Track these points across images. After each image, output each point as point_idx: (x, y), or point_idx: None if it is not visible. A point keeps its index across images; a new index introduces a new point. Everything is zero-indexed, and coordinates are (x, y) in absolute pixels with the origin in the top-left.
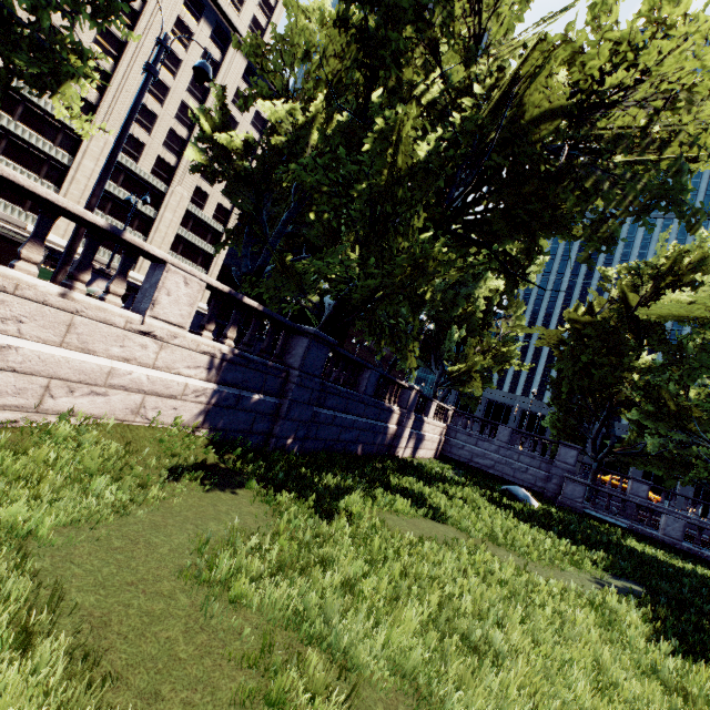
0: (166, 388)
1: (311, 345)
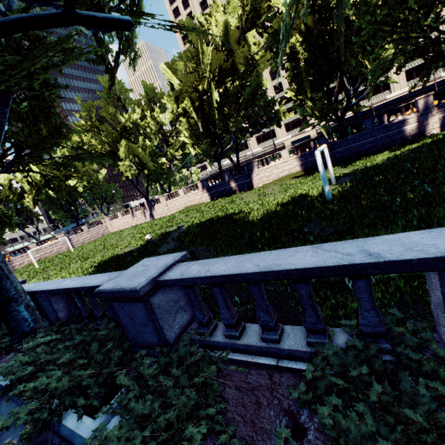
0: (291, 167)
1: (318, 140)
